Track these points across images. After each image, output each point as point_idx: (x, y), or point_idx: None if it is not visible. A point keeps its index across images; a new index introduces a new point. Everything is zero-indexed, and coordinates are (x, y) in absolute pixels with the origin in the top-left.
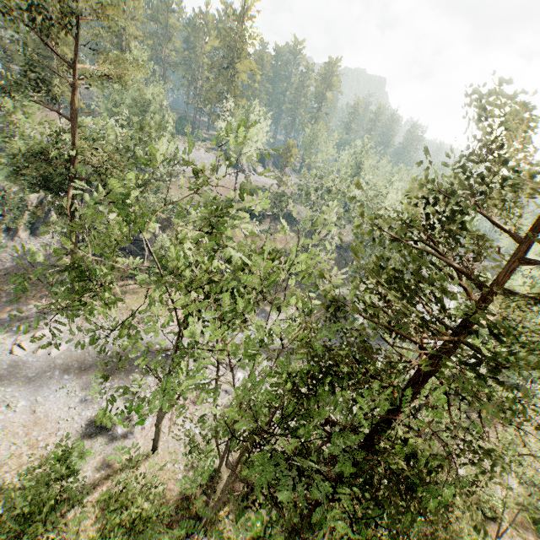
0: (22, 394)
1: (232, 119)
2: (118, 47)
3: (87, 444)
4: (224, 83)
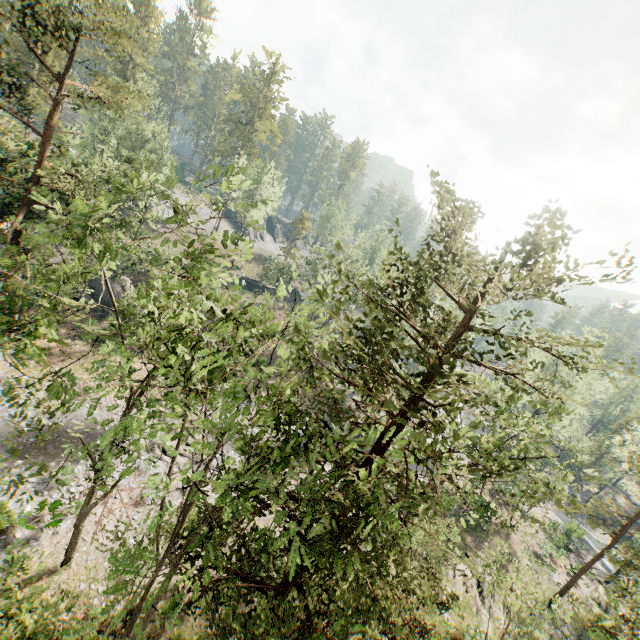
0: None
1: (243, 177)
2: (121, 74)
3: None
4: (239, 138)
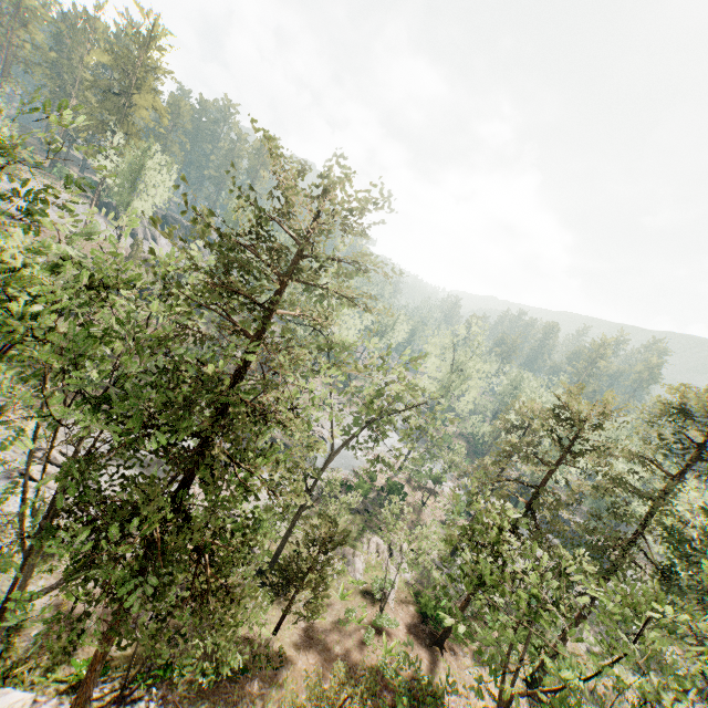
0: None
1: (119, 159)
2: None
3: None
4: (112, 111)
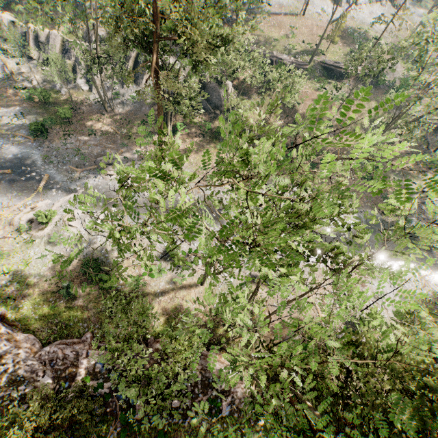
0: (129, 219)
1: None
2: None
3: (163, 264)
4: None
